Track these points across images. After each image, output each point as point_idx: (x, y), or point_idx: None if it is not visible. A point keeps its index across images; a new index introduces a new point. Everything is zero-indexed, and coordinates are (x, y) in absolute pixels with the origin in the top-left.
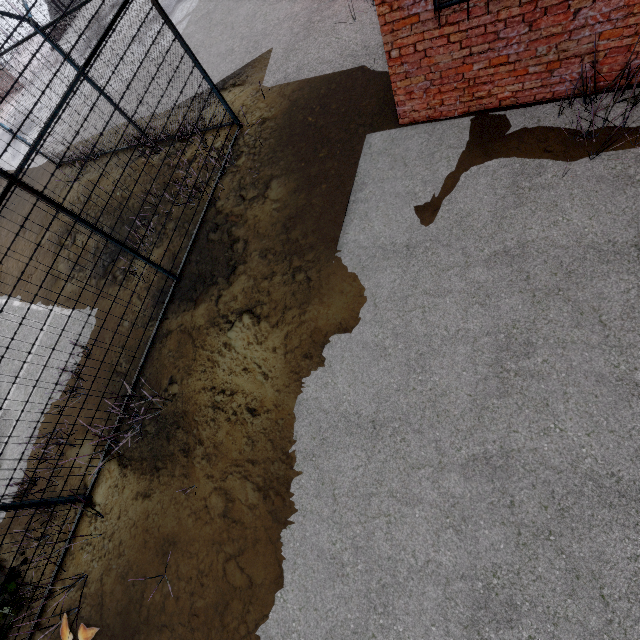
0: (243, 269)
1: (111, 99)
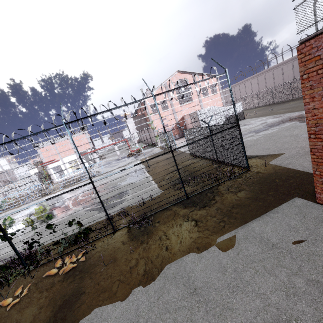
0: (207, 208)
1: (214, 145)
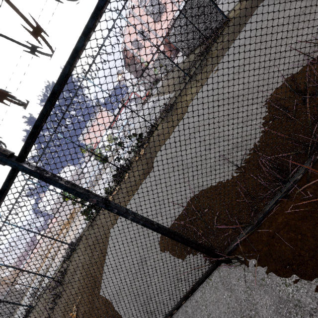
0: (203, 70)
1: (195, 26)
